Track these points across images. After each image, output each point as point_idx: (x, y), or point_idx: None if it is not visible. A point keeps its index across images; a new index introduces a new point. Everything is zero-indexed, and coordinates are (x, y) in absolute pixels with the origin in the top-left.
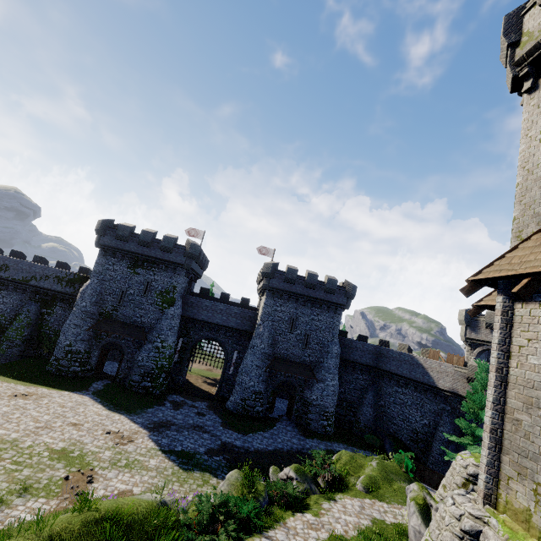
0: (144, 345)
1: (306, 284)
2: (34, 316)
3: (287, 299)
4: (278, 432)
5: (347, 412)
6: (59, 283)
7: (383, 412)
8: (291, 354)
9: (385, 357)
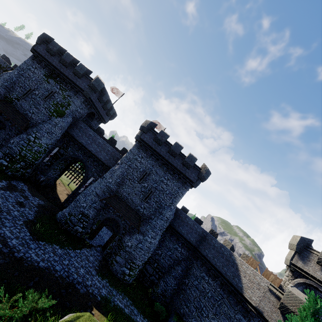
0: (21, 133)
1: (170, 150)
2: None
3: (149, 155)
4: (75, 255)
5: (154, 273)
6: None
7: (183, 290)
8: (130, 199)
9: (207, 242)
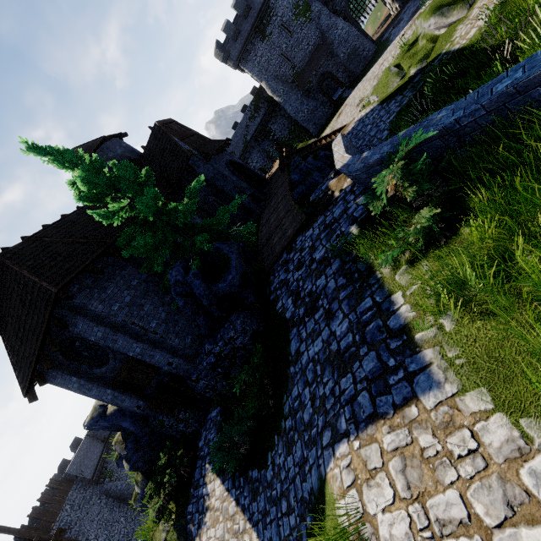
0: (332, 50)
1: None
2: (273, 144)
3: None
4: None
5: None
6: (255, 119)
7: None
8: None
9: None
